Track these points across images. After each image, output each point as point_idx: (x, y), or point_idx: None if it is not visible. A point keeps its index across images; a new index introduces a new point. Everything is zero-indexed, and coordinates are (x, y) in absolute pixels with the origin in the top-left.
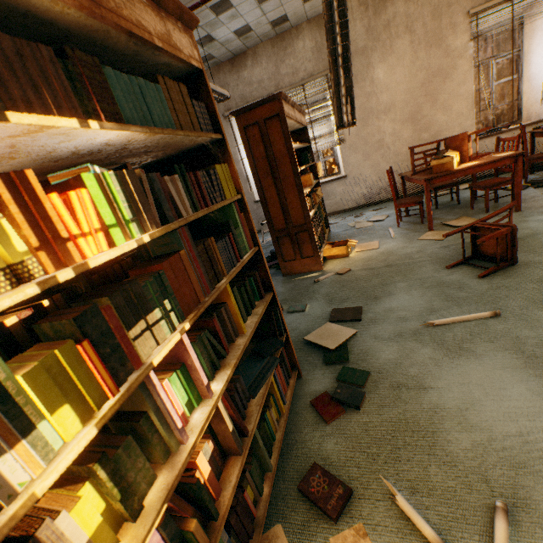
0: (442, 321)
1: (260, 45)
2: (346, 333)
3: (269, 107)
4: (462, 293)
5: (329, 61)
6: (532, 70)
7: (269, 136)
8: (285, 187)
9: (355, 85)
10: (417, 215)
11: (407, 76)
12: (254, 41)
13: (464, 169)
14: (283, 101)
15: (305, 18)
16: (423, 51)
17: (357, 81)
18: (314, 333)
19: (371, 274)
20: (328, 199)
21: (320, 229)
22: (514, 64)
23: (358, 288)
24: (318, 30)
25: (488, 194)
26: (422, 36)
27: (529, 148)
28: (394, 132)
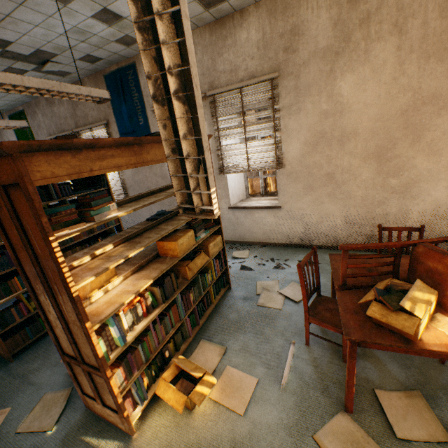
0: None
1: (197, 30)
2: None
3: (2, 164)
4: None
5: (157, 77)
6: None
7: (20, 215)
8: (62, 303)
9: (306, 97)
10: None
11: (383, 97)
12: None
13: (442, 352)
14: (46, 152)
15: None
16: (415, 63)
17: (311, 92)
18: None
19: None
20: (256, 227)
21: (173, 330)
22: None
23: None
24: (268, 18)
25: None
26: (418, 40)
27: None
28: (350, 168)
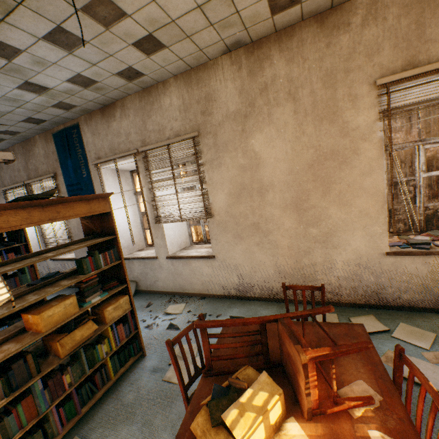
0: None
1: (129, 97)
2: None
3: None
4: None
5: None
6: None
7: None
8: None
9: (225, 153)
10: None
11: (290, 153)
12: (116, 93)
13: None
14: None
15: (169, 73)
16: (311, 124)
17: (228, 149)
18: None
19: None
20: (194, 277)
21: (21, 433)
22: None
23: None
24: (186, 88)
25: None
26: (310, 105)
27: None
28: (273, 218)
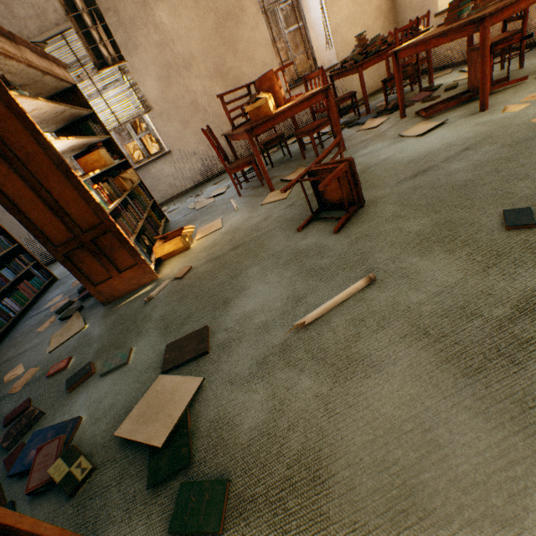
0: (314, 316)
1: None
2: (186, 392)
3: None
4: (325, 260)
5: None
6: (313, 16)
7: None
8: (37, 171)
9: (136, 32)
10: (256, 178)
11: (196, 20)
12: None
13: (282, 111)
14: None
15: None
16: None
17: (137, 26)
18: (134, 414)
19: (217, 266)
20: (160, 183)
21: (141, 223)
22: (297, 12)
23: (202, 292)
24: None
25: (314, 139)
26: None
27: (333, 92)
28: (206, 91)
